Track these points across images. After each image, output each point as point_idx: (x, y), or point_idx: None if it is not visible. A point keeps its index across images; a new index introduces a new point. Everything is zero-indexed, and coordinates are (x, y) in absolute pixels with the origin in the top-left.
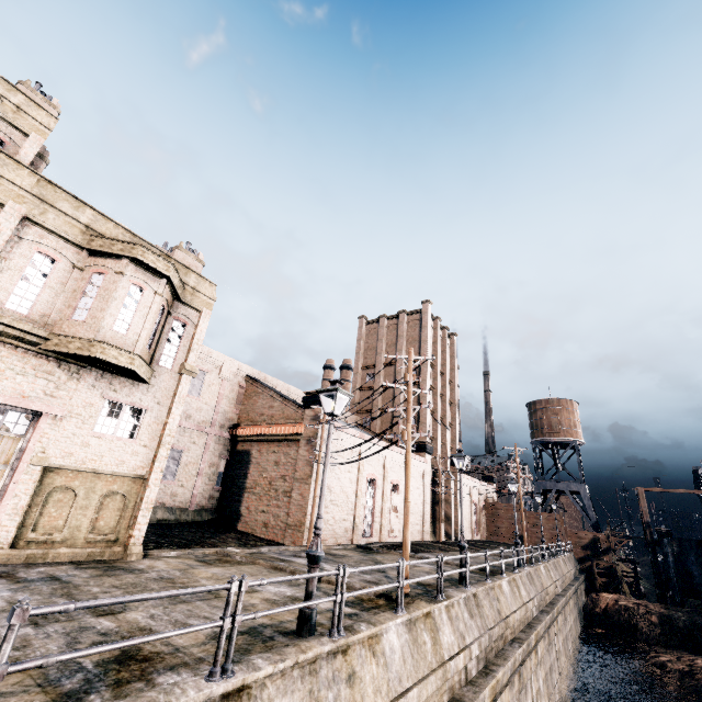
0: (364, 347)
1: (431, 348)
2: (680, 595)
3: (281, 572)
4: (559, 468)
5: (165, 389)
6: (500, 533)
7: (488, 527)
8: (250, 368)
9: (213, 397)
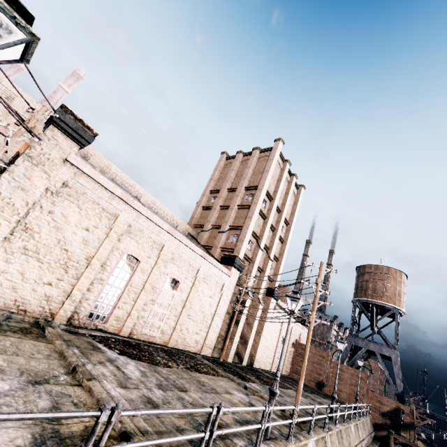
0: (218, 176)
1: (274, 184)
2: None
3: None
4: (375, 330)
5: None
6: None
7: (293, 364)
8: None
9: None
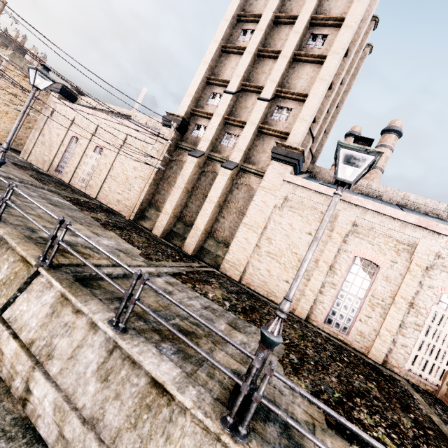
0: None
1: None
2: None
3: None
4: None
5: None
6: None
7: None
8: (128, 110)
9: None
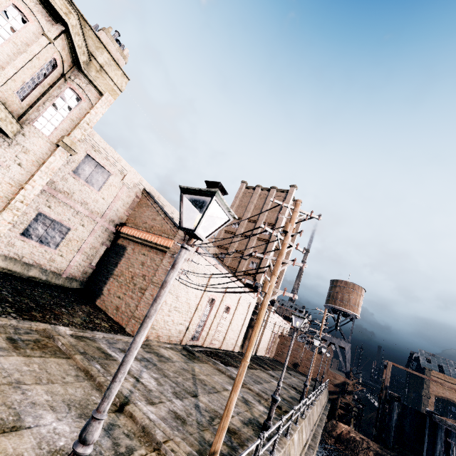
0: (238, 203)
1: (285, 220)
2: (393, 442)
3: (90, 379)
4: (338, 329)
5: (33, 154)
6: (284, 357)
7: (277, 350)
8: (149, 184)
9: (111, 196)
